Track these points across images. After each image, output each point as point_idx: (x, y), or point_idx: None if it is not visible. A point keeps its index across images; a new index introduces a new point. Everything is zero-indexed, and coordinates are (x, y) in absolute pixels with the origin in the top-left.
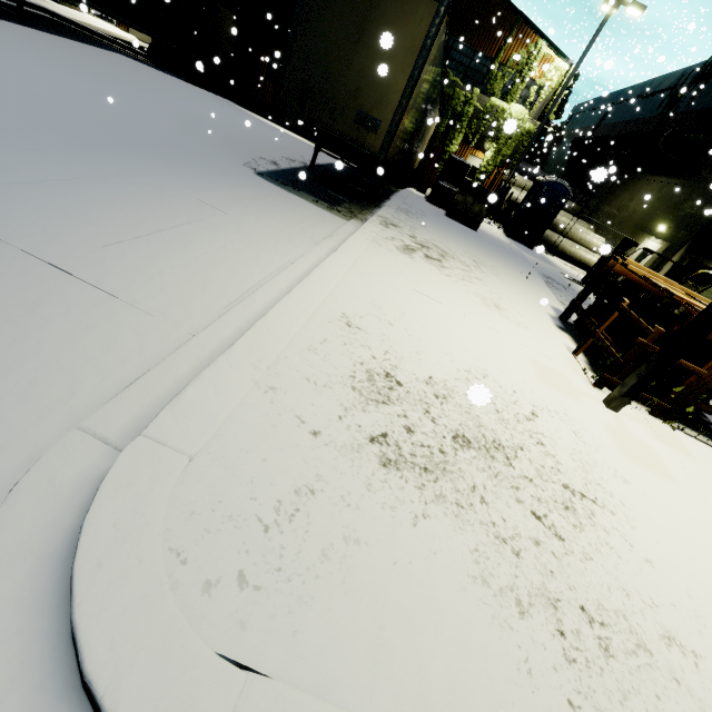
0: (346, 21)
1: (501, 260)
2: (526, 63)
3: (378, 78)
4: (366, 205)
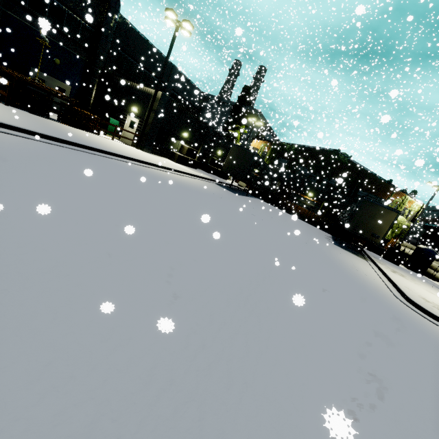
0: (370, 214)
1: (418, 279)
2: (402, 202)
3: (379, 226)
4: (360, 254)
